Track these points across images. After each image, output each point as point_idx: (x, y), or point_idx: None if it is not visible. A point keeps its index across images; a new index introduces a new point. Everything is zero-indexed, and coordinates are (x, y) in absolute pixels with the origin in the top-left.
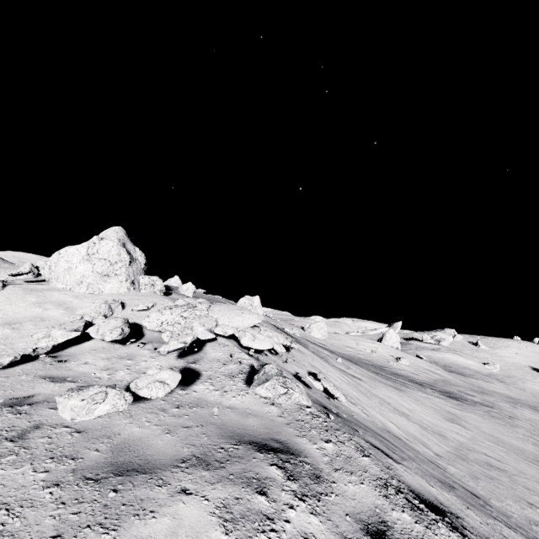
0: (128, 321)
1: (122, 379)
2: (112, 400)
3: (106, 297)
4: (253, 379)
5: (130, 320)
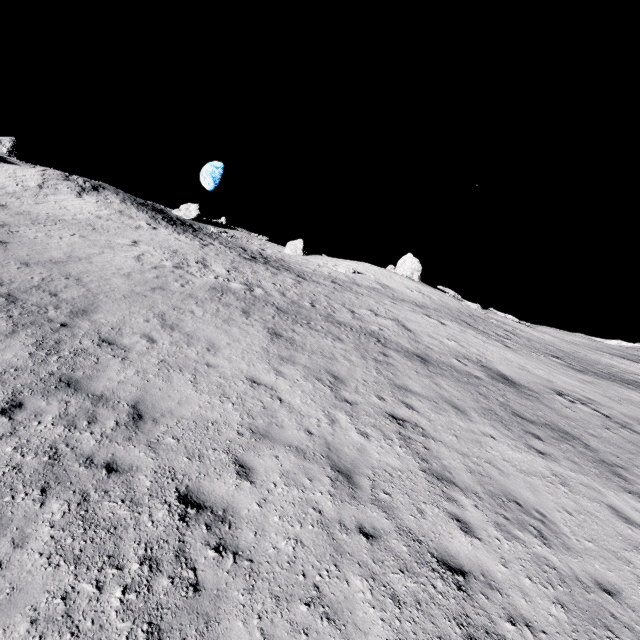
0: None
1: None
2: None
3: None
4: None
5: None
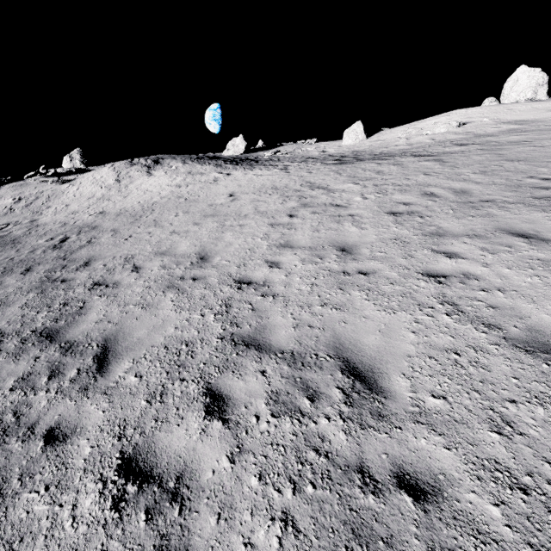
0: None
1: None
2: None
3: None
4: None
5: None
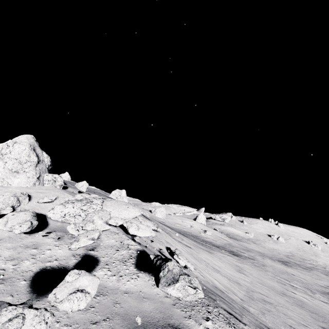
0: (36, 214)
1: (27, 269)
2: (30, 326)
3: (14, 190)
4: (159, 276)
5: (35, 210)
